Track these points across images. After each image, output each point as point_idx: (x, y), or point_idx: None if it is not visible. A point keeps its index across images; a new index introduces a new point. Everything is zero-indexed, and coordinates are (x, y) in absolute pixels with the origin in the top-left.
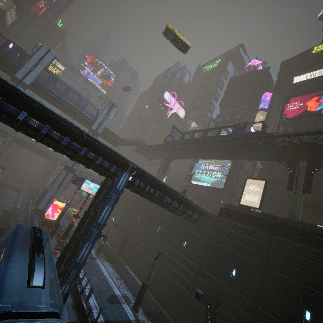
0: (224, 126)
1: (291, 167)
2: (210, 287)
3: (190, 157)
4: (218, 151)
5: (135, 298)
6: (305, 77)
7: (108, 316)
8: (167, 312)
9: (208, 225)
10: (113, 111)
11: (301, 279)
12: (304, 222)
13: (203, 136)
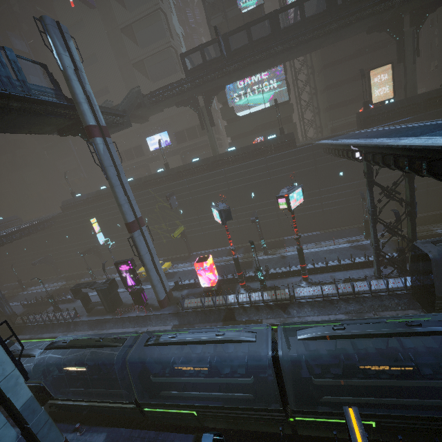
0: None
1: (398, 33)
2: (387, 183)
3: (242, 77)
4: (303, 48)
5: (347, 237)
6: None
7: (387, 251)
8: (355, 225)
9: None
10: (74, 50)
11: None
12: (440, 88)
13: (275, 29)
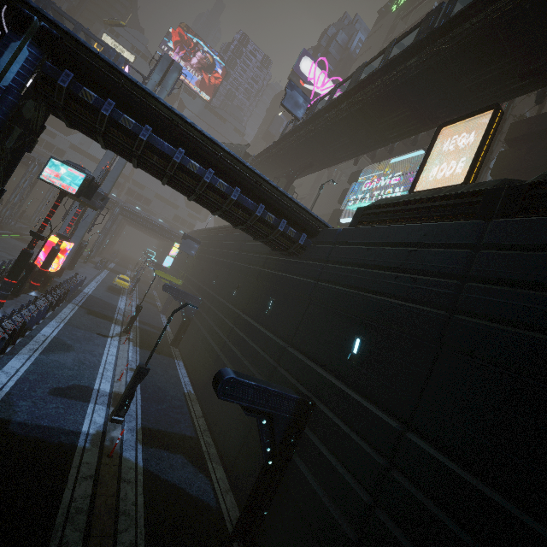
0: (399, 36)
1: None
2: (297, 386)
3: (331, 157)
4: (383, 110)
5: (142, 403)
6: None
7: (16, 411)
8: (214, 441)
9: (320, 252)
10: (173, 77)
11: None
12: None
13: (351, 83)
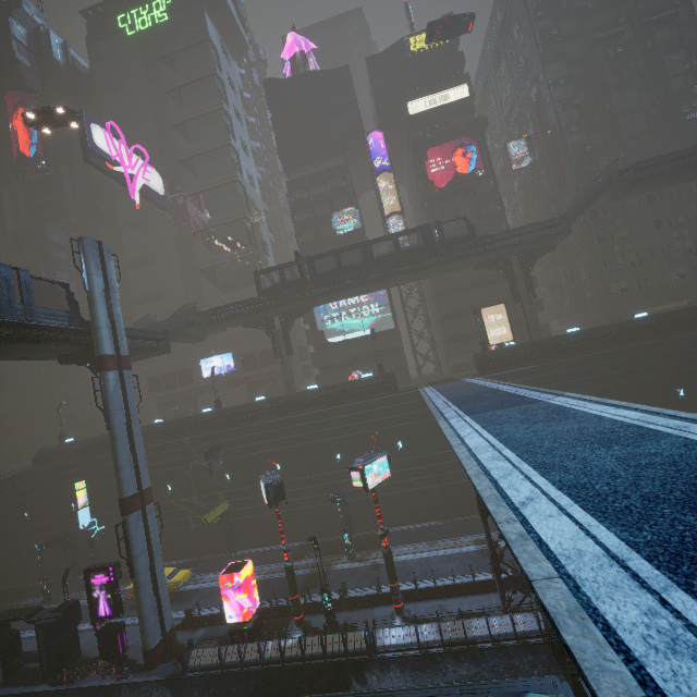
0: (400, 232)
1: (508, 273)
2: None
3: (331, 301)
4: (402, 278)
5: (476, 534)
6: (424, 106)
7: None
8: None
9: None
10: (112, 268)
11: (590, 385)
12: (564, 334)
13: (368, 258)
